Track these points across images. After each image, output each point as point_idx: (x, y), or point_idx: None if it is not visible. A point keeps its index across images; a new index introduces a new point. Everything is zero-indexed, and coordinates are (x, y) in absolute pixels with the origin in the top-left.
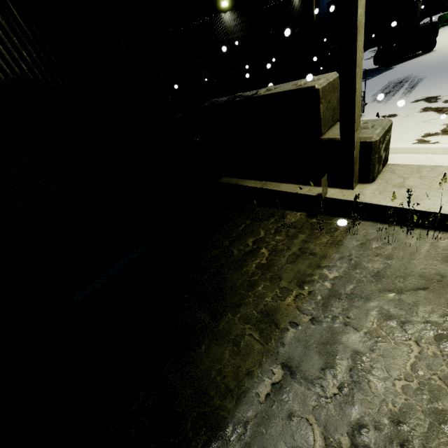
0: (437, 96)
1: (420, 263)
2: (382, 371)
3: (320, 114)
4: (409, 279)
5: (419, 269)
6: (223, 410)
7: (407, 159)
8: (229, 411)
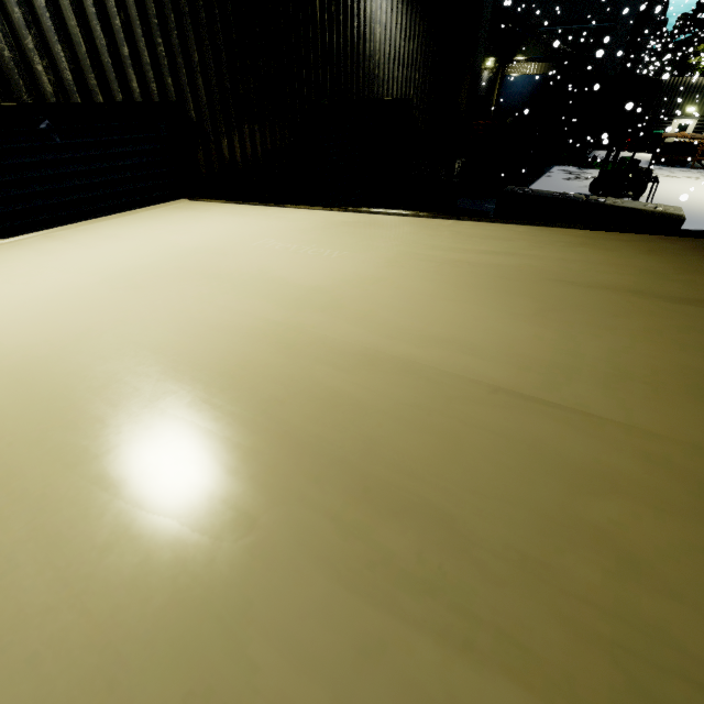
0: None
1: None
2: None
3: None
4: None
5: None
6: None
7: None
8: None
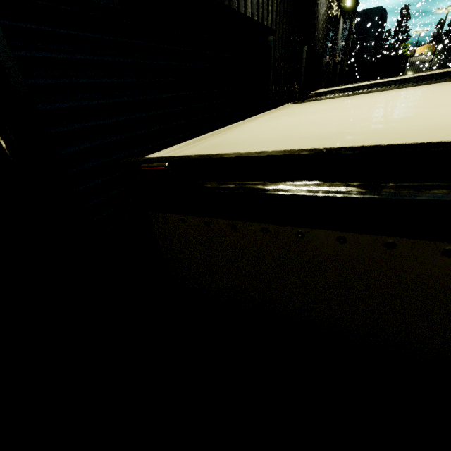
0: None
1: None
2: None
3: None
4: None
5: None
6: None
7: None
8: None
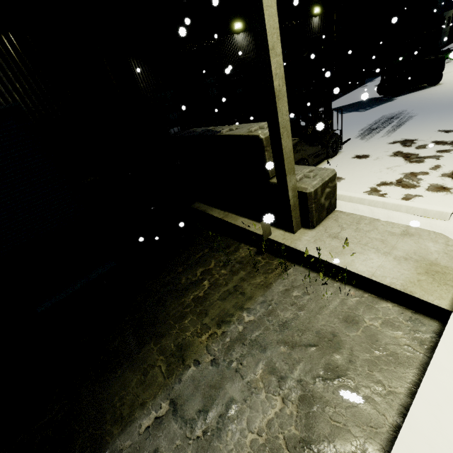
0: (414, 140)
1: (323, 319)
2: (243, 422)
3: (266, 160)
4: (307, 334)
5: (319, 325)
6: (109, 435)
7: (353, 208)
8: (113, 437)
